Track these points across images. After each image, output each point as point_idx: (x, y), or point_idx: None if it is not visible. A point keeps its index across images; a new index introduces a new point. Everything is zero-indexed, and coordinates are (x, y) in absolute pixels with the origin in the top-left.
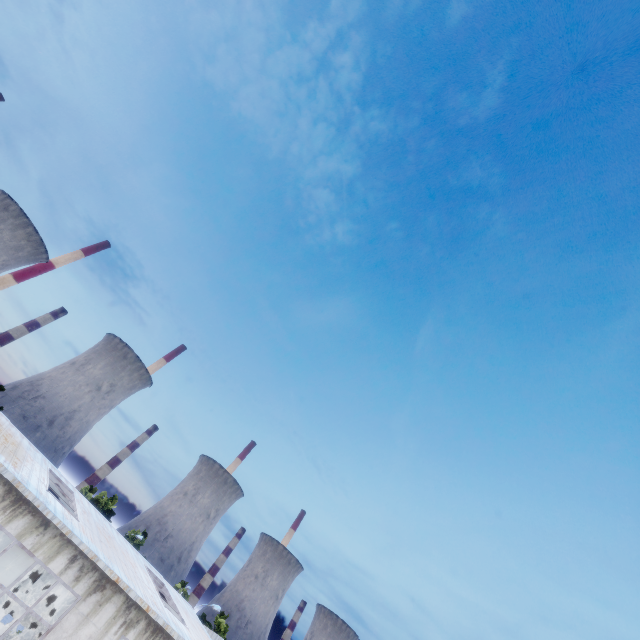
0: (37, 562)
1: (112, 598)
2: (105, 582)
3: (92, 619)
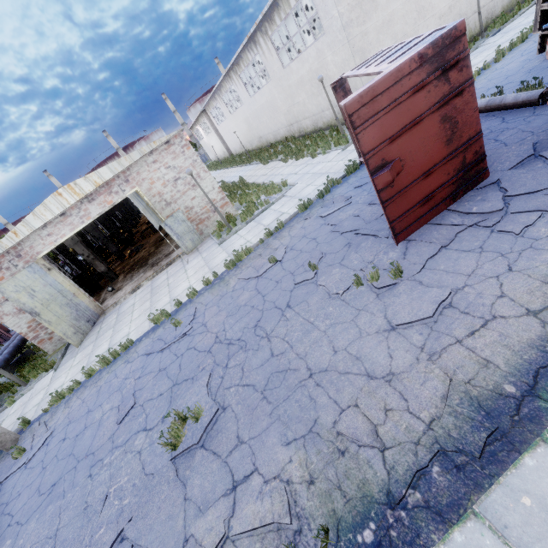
0: (250, 64)
1: (258, 39)
2: (254, 40)
3: (264, 50)
